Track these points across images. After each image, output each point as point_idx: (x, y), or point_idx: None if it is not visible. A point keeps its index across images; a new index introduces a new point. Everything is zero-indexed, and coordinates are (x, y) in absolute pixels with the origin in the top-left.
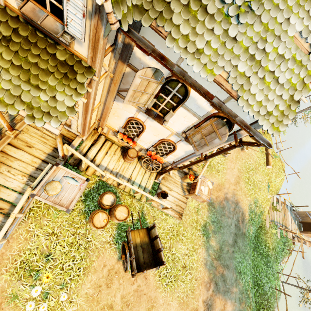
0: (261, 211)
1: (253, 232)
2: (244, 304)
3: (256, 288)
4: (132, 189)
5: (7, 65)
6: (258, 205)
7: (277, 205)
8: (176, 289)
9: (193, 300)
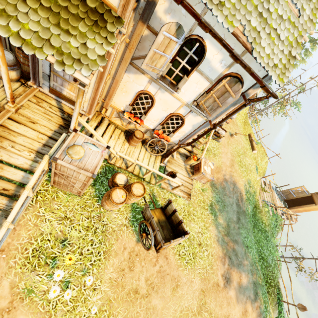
0: (254, 191)
1: (251, 210)
2: (256, 275)
3: (262, 262)
4: (141, 172)
5: (35, 6)
6: (251, 185)
7: (265, 187)
8: (196, 266)
9: (212, 275)
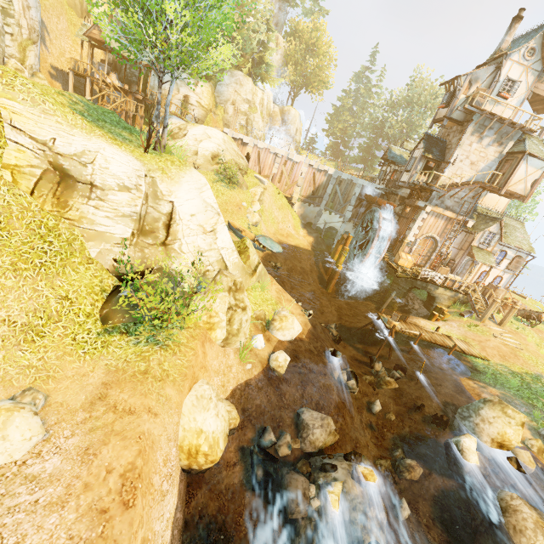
0: None
1: None
2: None
3: None
4: None
5: (480, 255)
6: None
7: None
8: None
9: None
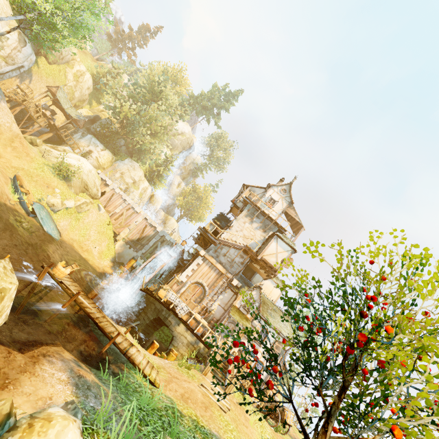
0: None
1: None
2: None
3: None
4: None
5: (237, 314)
6: None
7: None
8: None
9: None
